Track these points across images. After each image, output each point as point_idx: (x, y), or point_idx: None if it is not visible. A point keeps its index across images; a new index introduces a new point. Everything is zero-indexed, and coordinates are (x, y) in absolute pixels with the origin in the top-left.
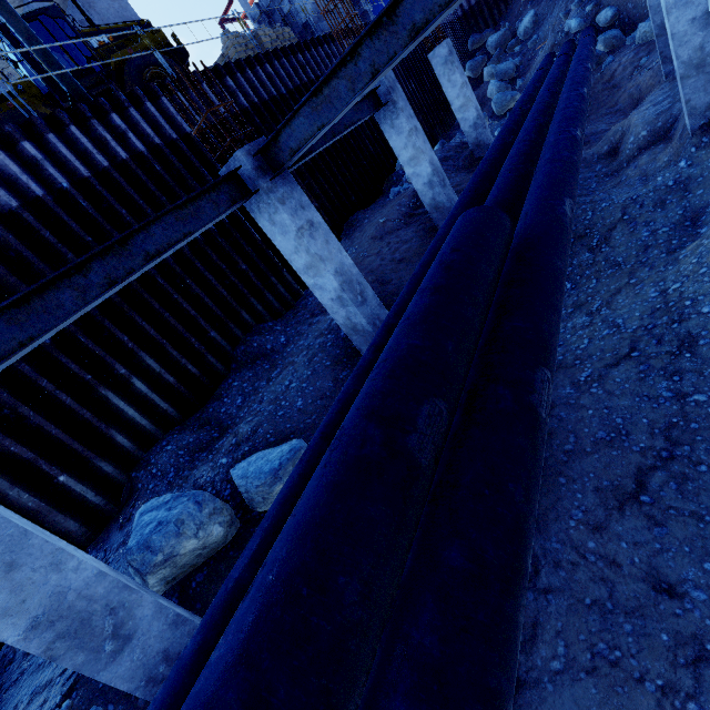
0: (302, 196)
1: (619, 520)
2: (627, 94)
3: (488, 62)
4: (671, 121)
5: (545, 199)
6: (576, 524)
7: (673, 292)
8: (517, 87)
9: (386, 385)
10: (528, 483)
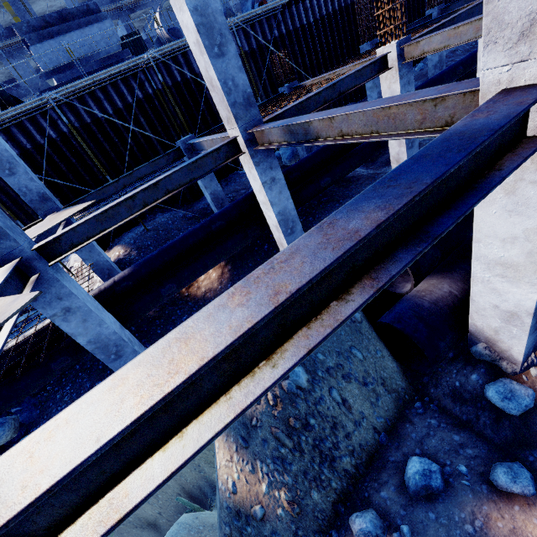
0: None
1: None
2: None
3: None
4: None
5: None
6: None
7: None
8: None
9: (456, 63)
10: None
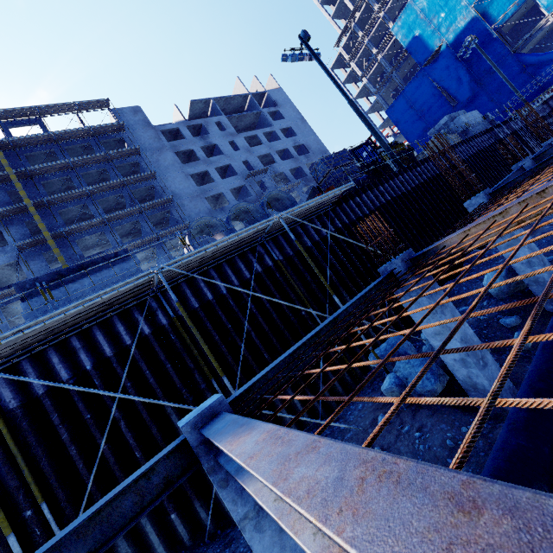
0: None
1: None
2: None
3: None
4: None
5: None
6: None
7: None
8: None
9: None
10: None
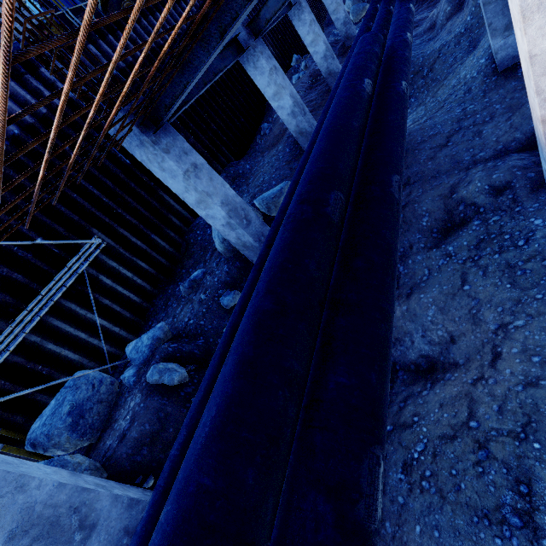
0: (268, 52)
1: (440, 153)
2: None
3: None
4: None
5: (397, 34)
6: (423, 160)
7: (462, 76)
8: None
9: (350, 78)
10: (403, 105)
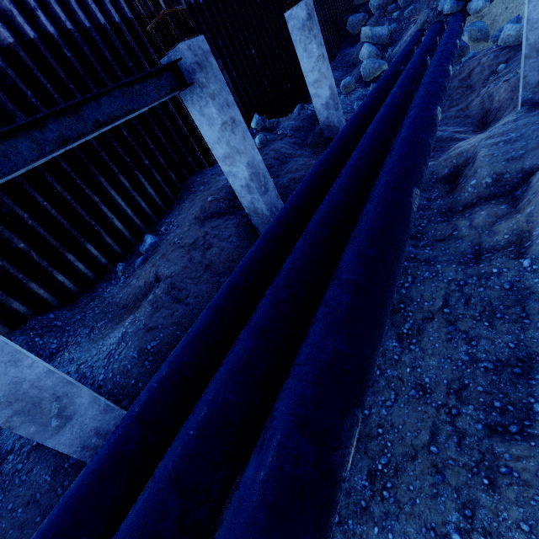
0: None
1: None
2: (479, 101)
3: (368, 21)
4: (521, 176)
5: (309, 416)
6: None
7: None
8: (387, 54)
9: None
10: None
